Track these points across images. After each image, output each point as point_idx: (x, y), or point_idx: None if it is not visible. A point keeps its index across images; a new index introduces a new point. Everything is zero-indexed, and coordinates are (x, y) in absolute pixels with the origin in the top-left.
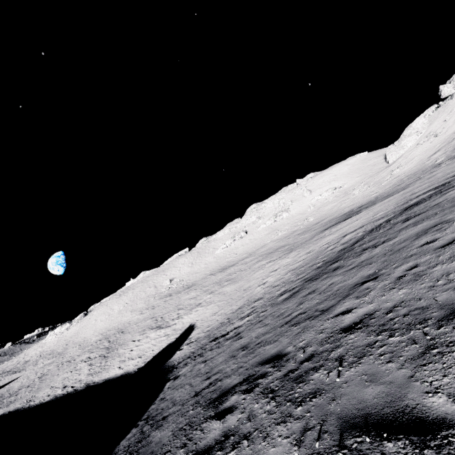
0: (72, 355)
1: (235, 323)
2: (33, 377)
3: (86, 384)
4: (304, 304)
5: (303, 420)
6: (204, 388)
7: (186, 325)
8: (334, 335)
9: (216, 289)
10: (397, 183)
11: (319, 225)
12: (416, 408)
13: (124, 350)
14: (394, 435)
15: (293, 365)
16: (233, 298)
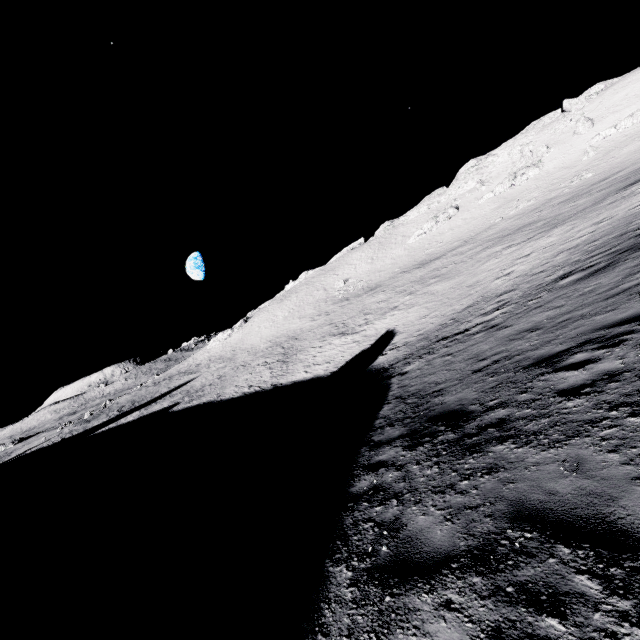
0: (244, 360)
1: (473, 320)
2: (211, 378)
3: (273, 385)
4: None
5: None
6: (487, 365)
7: (381, 331)
8: None
9: (417, 289)
10: None
11: (609, 183)
12: None
13: (305, 356)
14: None
15: None
16: (451, 297)
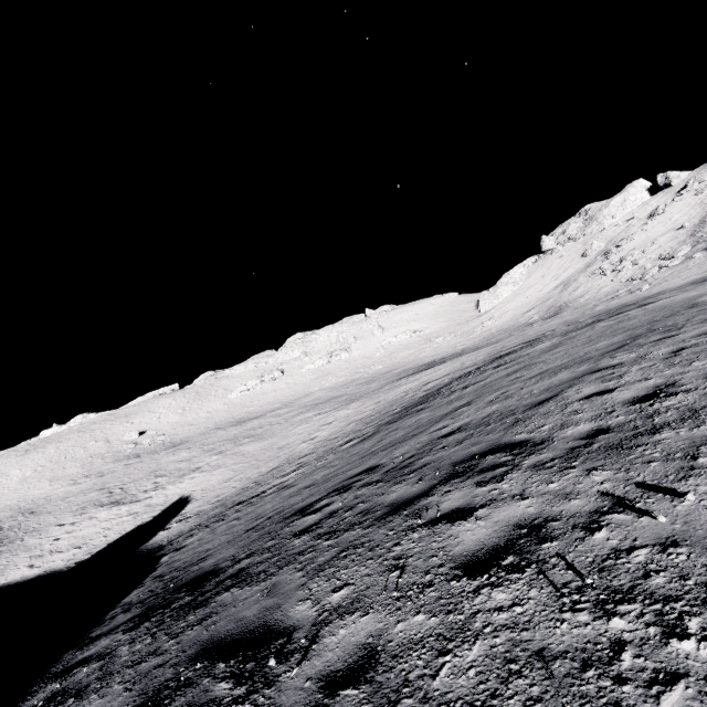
0: None
1: (273, 482)
2: None
3: None
4: (386, 439)
5: (419, 476)
6: (261, 522)
7: (173, 498)
8: (433, 441)
9: (228, 448)
10: (487, 337)
11: (390, 375)
12: (507, 442)
13: (38, 540)
14: (493, 453)
15: (393, 466)
16: (260, 459)
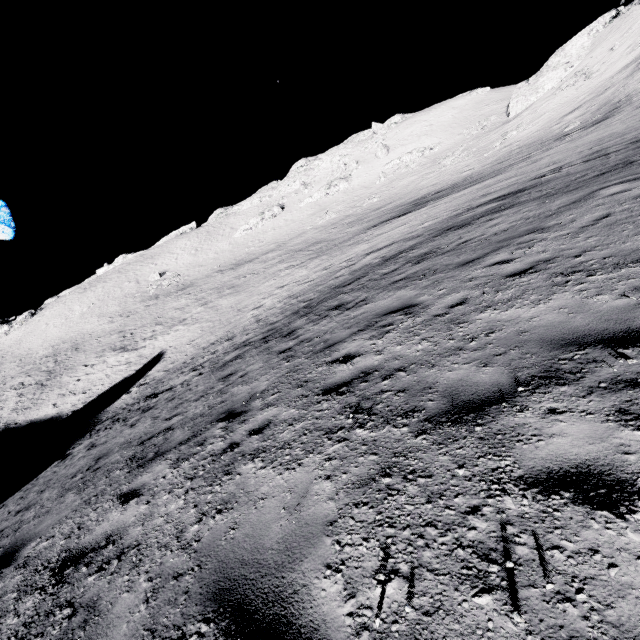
0: (7, 374)
1: (182, 375)
2: None
3: (5, 426)
4: (196, 404)
5: None
6: None
7: (156, 351)
8: (51, 565)
9: (212, 300)
10: (501, 158)
11: (378, 214)
12: None
13: (68, 379)
14: None
15: None
16: (221, 320)
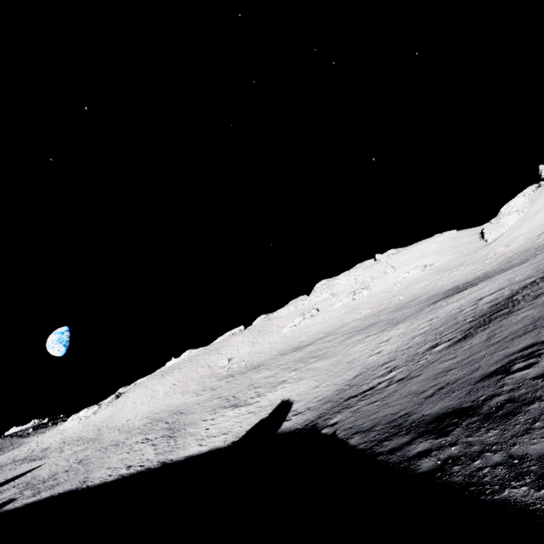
0: (114, 439)
1: (373, 381)
2: (65, 463)
3: (161, 462)
4: (501, 333)
5: None
6: (435, 391)
7: (276, 401)
8: None
9: (301, 366)
10: (505, 261)
11: (417, 302)
12: None
13: (195, 429)
14: None
15: None
16: (335, 371)
